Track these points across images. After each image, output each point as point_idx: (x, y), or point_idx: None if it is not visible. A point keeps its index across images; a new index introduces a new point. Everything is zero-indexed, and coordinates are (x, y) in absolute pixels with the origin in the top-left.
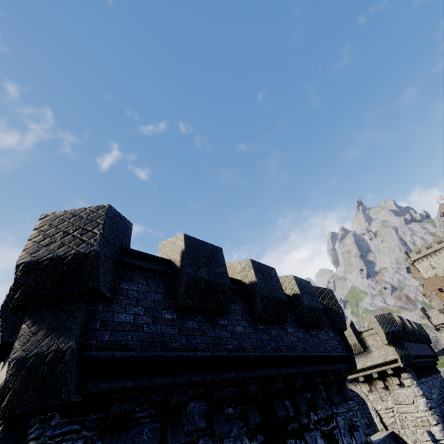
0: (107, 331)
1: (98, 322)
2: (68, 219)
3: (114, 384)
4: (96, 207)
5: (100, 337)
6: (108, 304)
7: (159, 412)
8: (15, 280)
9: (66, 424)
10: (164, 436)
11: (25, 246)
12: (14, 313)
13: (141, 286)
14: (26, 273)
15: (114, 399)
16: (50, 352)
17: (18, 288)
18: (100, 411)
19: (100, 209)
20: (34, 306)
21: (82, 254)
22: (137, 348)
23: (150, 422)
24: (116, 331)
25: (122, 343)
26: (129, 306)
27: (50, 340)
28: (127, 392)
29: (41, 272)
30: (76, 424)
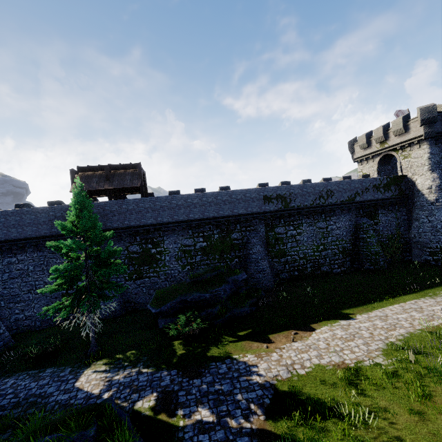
0: (436, 128)
1: (435, 127)
2: (427, 109)
3: (438, 135)
4: (433, 105)
5: (435, 129)
6: (435, 124)
7: (441, 139)
8: (420, 122)
9: (430, 140)
10: (441, 142)
11: (420, 116)
12: (405, 127)
13: (439, 119)
14: (422, 121)
15: (437, 137)
16: (430, 131)
17: (421, 123)
18: (433, 139)
19: (434, 106)
20: (424, 126)
21: (434, 116)
22: (440, 130)
23: (440, 140)
24: (437, 128)
25: (438, 129)
26: (438, 123)
27: (430, 130)
28: (439, 136)
29: (425, 120)
30: (431, 140)
